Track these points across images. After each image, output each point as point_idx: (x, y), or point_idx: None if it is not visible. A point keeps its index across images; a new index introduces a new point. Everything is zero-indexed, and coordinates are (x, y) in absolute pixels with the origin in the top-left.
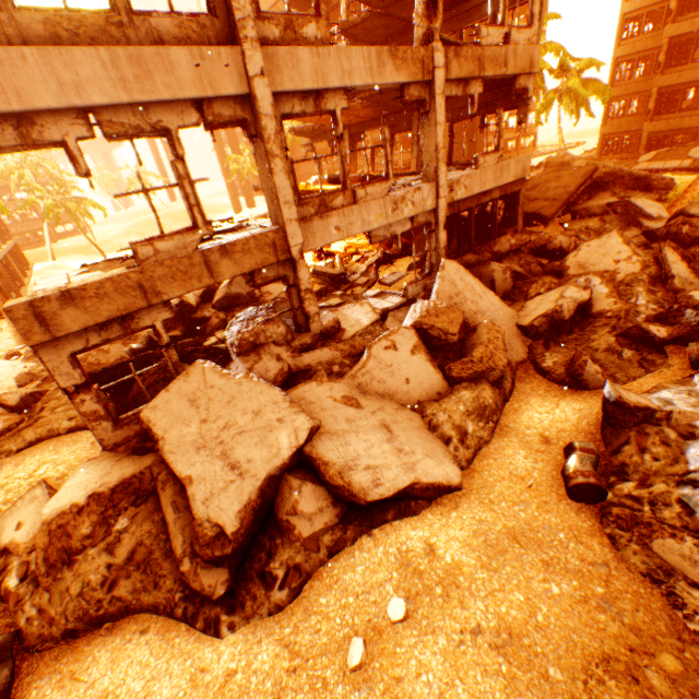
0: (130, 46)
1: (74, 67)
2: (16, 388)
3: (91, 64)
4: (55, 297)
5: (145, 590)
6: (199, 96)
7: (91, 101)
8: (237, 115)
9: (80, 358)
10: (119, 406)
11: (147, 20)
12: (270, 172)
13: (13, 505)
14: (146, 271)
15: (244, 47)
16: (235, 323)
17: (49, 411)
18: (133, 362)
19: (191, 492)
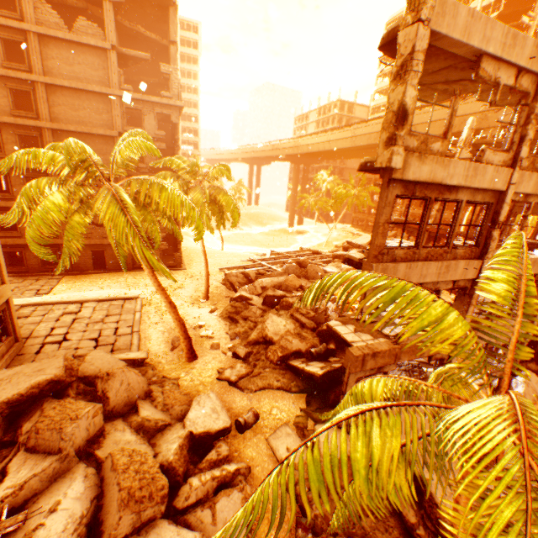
0: (445, 259)
1: (427, 269)
2: (229, 339)
3: (432, 268)
4: (370, 354)
5: (377, 528)
6: (458, 279)
7: (425, 280)
8: (464, 285)
9: (275, 340)
10: (304, 383)
11: (455, 250)
12: (465, 310)
13: (274, 431)
14: (401, 348)
15: (483, 260)
16: (398, 369)
17: (261, 368)
18: (337, 369)
19: (432, 490)
